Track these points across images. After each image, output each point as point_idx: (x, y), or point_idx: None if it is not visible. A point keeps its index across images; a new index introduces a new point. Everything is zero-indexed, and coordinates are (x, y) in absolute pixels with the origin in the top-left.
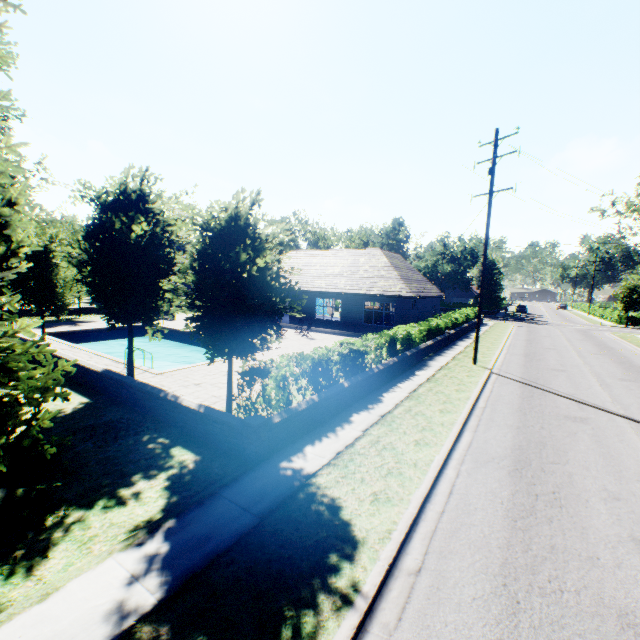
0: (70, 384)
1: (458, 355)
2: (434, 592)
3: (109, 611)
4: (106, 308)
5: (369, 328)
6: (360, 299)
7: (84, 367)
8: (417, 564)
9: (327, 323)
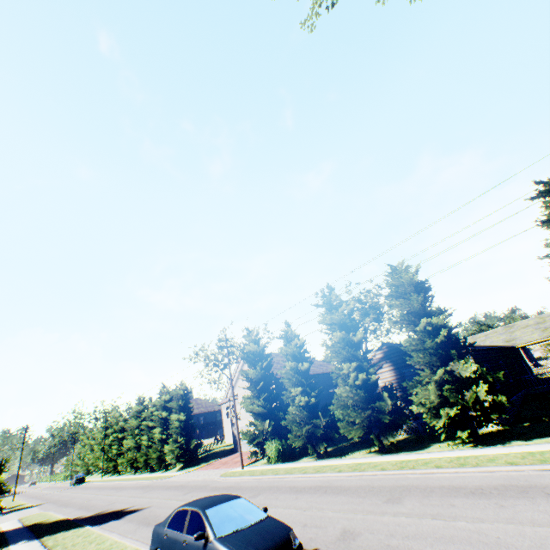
0: None
1: (5, 503)
2: (34, 501)
3: (5, 510)
4: None
5: None
6: None
7: None
8: (31, 502)
9: None
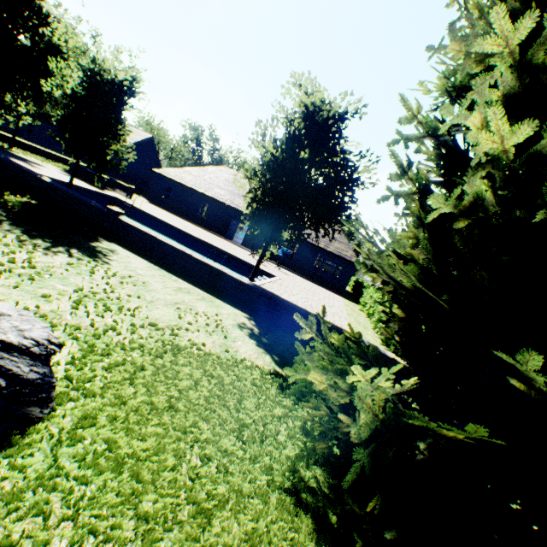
0: (190, 281)
1: None
2: None
3: None
4: (268, 220)
5: (315, 275)
6: (316, 250)
7: (214, 269)
8: None
9: (279, 258)
